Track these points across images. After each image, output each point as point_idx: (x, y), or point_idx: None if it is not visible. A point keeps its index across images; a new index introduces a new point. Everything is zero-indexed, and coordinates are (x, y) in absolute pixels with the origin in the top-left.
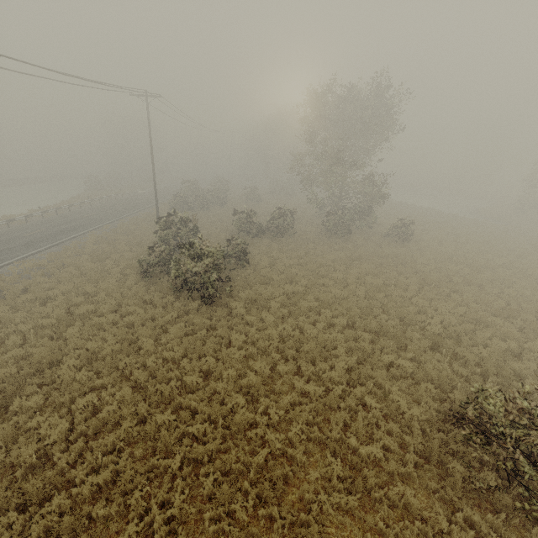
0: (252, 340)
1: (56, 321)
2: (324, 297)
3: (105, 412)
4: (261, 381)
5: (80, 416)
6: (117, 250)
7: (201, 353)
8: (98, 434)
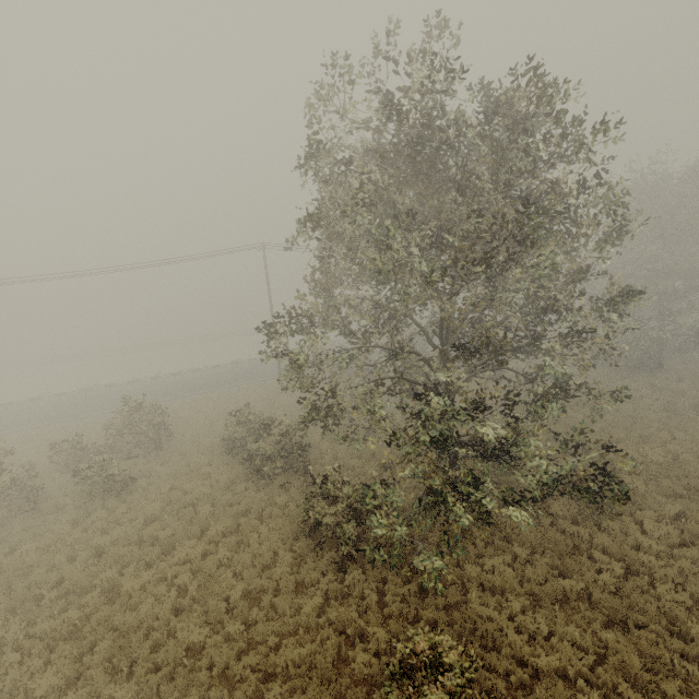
0: None
1: None
2: None
3: None
4: None
5: None
6: None
7: None
8: None
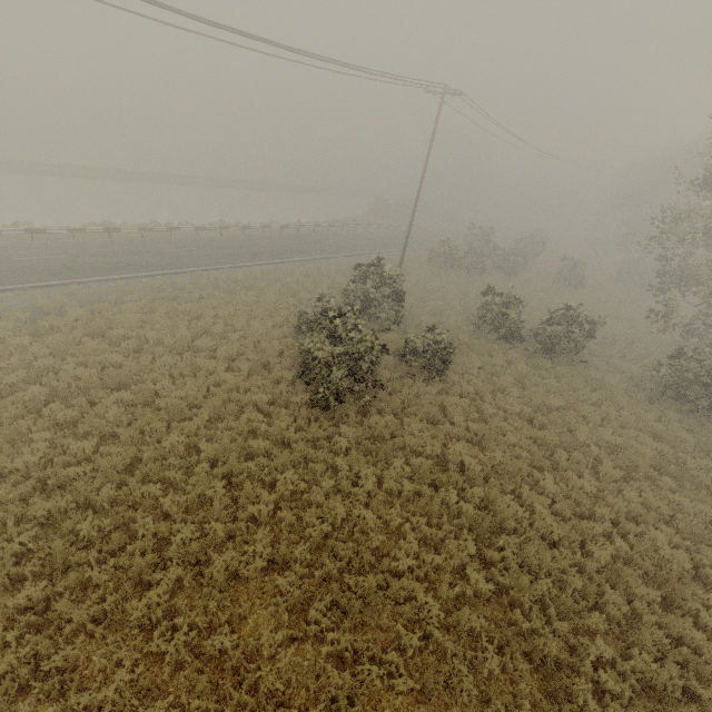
0: (311, 499)
1: (174, 343)
2: (504, 507)
3: (72, 470)
4: (226, 577)
5: (64, 457)
6: (313, 290)
7: (232, 470)
8: (59, 489)
